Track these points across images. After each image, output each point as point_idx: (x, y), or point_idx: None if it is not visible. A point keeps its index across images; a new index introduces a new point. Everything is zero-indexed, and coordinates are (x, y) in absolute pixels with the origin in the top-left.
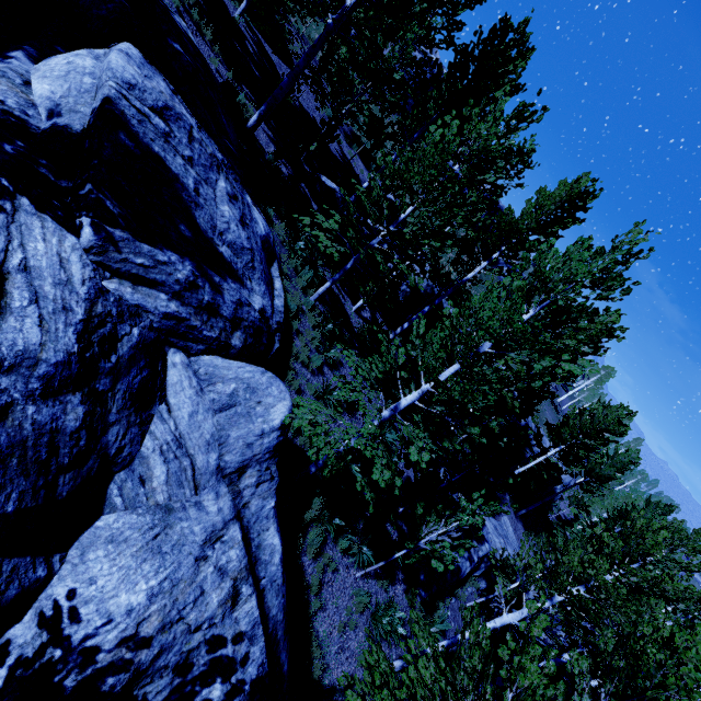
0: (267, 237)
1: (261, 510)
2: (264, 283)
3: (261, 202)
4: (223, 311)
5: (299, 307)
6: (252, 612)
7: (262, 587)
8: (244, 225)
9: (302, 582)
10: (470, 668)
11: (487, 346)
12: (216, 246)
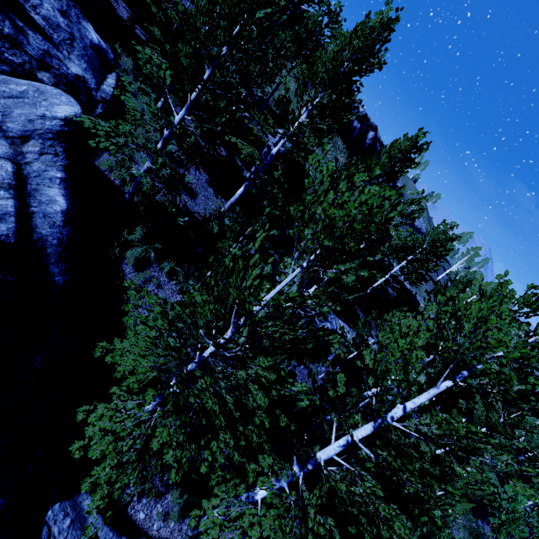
0: (103, 49)
1: (43, 172)
2: (86, 63)
3: (111, 42)
4: (29, 50)
5: (140, 112)
6: (6, 207)
7: (31, 211)
8: (66, 17)
9: (119, 278)
10: (216, 292)
11: (224, 49)
12: (26, 11)
